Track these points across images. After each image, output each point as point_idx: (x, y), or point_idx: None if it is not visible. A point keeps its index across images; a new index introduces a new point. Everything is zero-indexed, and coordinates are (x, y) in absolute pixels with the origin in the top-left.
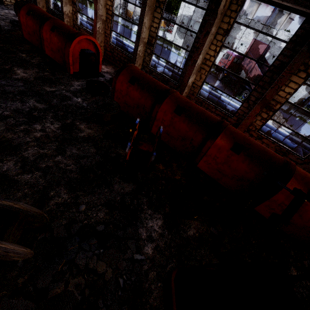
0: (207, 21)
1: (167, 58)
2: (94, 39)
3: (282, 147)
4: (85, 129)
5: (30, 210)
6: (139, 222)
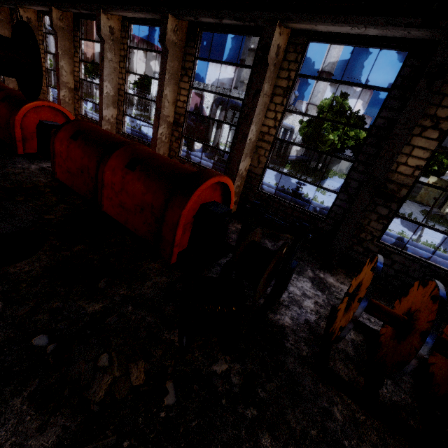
0: None
1: None
2: None
3: (93, 121)
4: None
5: None
6: None
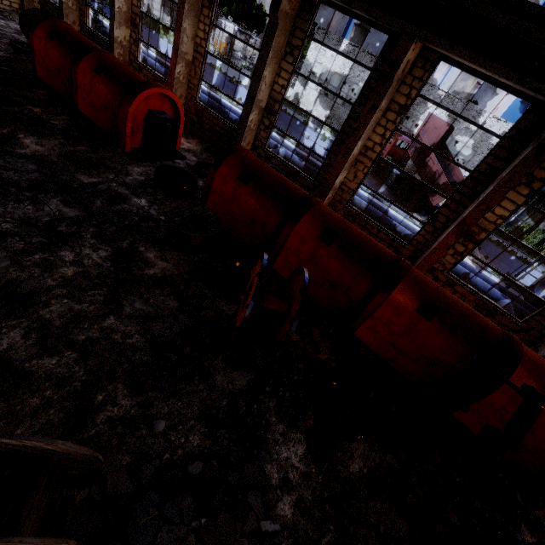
0: (375, 89)
1: (286, 129)
2: (174, 95)
3: (487, 302)
4: (155, 261)
5: (74, 452)
6: (264, 450)
